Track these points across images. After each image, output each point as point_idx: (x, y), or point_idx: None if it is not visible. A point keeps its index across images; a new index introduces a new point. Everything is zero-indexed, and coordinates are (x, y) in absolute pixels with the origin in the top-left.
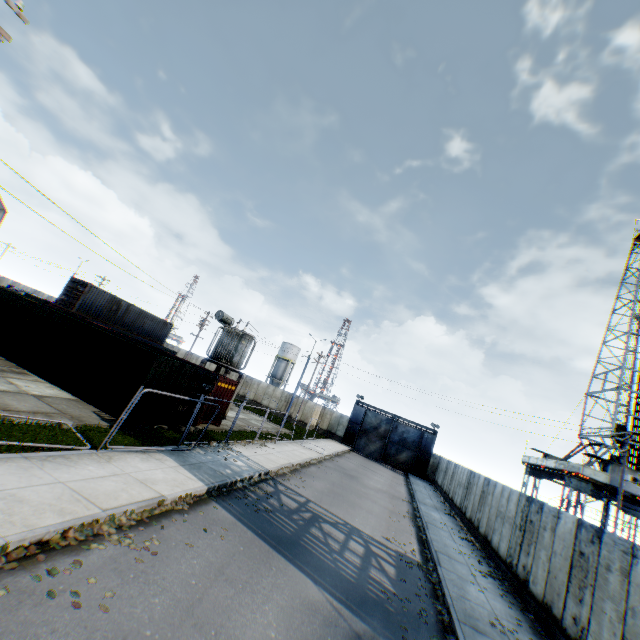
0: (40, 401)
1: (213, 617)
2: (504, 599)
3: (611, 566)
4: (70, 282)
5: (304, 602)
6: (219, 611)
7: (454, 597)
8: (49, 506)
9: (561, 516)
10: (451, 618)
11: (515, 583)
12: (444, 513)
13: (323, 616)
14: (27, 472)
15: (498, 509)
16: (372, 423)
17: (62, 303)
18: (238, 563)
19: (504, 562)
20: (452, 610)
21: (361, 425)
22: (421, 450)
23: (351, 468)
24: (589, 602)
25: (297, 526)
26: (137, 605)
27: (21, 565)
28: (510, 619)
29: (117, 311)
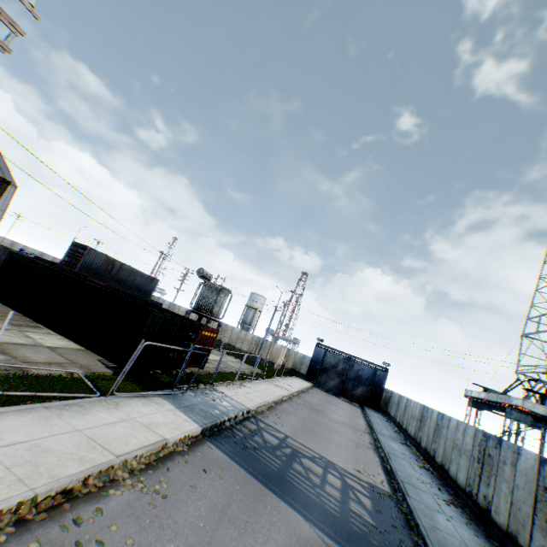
0: (53, 352)
1: None
2: (469, 527)
3: None
4: (72, 246)
5: (299, 540)
6: None
7: (427, 528)
8: (70, 455)
9: (521, 452)
10: None
11: (476, 511)
12: (401, 443)
13: None
14: (48, 421)
15: (454, 442)
16: (331, 362)
17: (66, 264)
18: (237, 502)
19: (463, 491)
20: (428, 541)
21: (321, 364)
22: (374, 385)
23: (316, 403)
24: None
25: (281, 462)
26: None
27: (49, 515)
28: None
29: (112, 270)
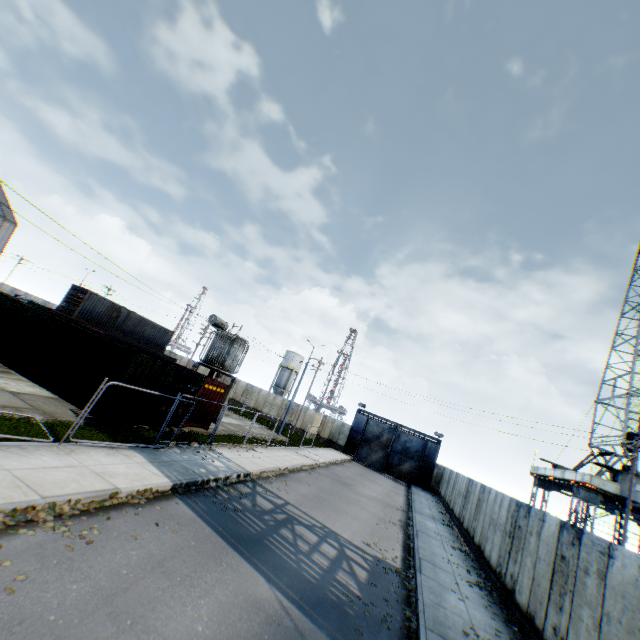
0: (15, 397)
1: (135, 607)
2: (487, 609)
3: (589, 569)
4: (71, 289)
5: (248, 599)
6: (144, 601)
7: (427, 604)
8: None
9: (546, 519)
10: (418, 624)
11: (503, 593)
12: (441, 523)
13: (266, 614)
14: None
15: (491, 516)
16: (374, 432)
17: (63, 310)
18: (184, 557)
19: (494, 572)
20: (421, 616)
21: (363, 434)
22: (424, 460)
23: (347, 476)
24: (568, 609)
25: (265, 526)
26: (50, 590)
27: None
28: (489, 629)
29: (117, 318)
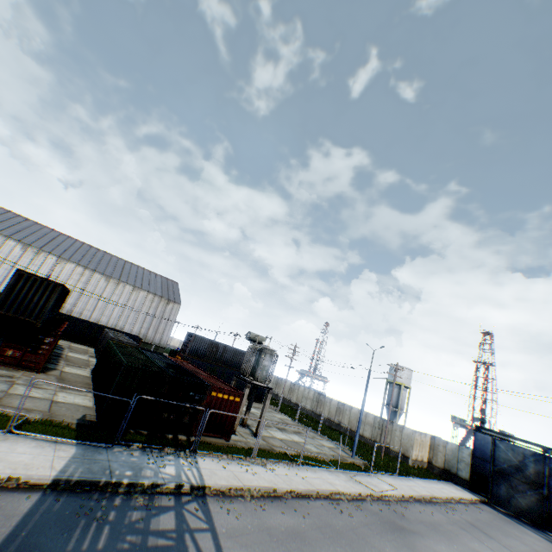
0: (49, 404)
1: None
2: None
3: None
4: (186, 336)
5: None
6: None
7: None
8: None
9: None
10: None
11: None
12: None
13: None
14: None
15: None
16: (508, 459)
17: (182, 351)
18: None
19: None
20: None
21: (492, 462)
22: None
23: (424, 519)
24: None
25: (103, 546)
26: None
27: None
28: None
29: (216, 352)
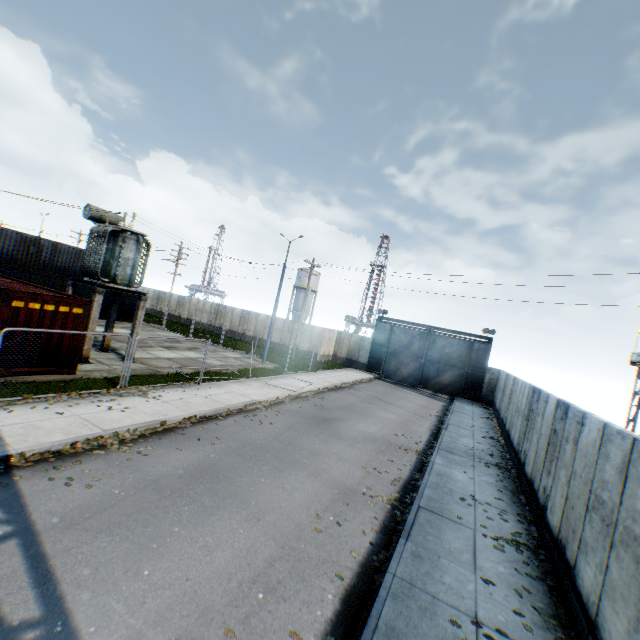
0: None
1: None
2: None
3: None
4: None
5: None
6: None
7: None
8: None
9: None
10: None
11: None
12: (485, 465)
13: None
14: None
15: (592, 490)
16: (401, 341)
17: None
18: None
19: None
20: None
21: (388, 346)
22: (471, 366)
23: (341, 405)
24: None
25: None
26: None
27: None
28: None
29: (39, 254)
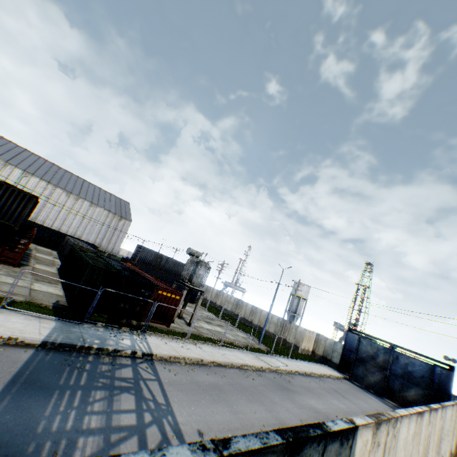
0: (29, 291)
1: None
2: None
3: None
4: (136, 247)
5: None
6: None
7: None
8: None
9: None
10: None
11: None
12: None
13: None
14: None
15: None
16: (367, 351)
17: (132, 259)
18: None
19: None
20: None
21: (356, 353)
22: (434, 388)
23: (304, 385)
24: None
25: (84, 384)
26: None
27: None
28: None
29: (160, 262)
